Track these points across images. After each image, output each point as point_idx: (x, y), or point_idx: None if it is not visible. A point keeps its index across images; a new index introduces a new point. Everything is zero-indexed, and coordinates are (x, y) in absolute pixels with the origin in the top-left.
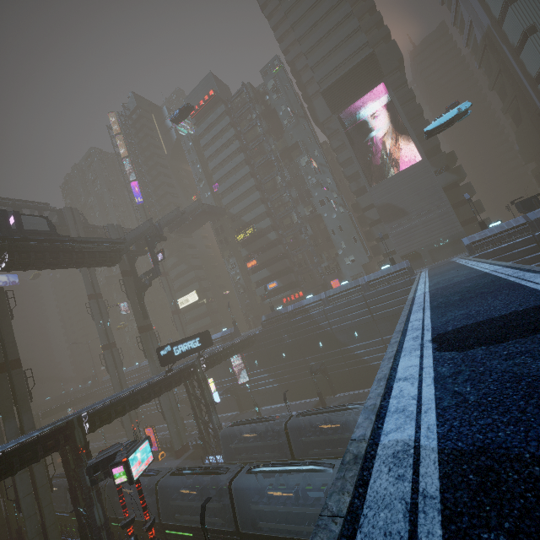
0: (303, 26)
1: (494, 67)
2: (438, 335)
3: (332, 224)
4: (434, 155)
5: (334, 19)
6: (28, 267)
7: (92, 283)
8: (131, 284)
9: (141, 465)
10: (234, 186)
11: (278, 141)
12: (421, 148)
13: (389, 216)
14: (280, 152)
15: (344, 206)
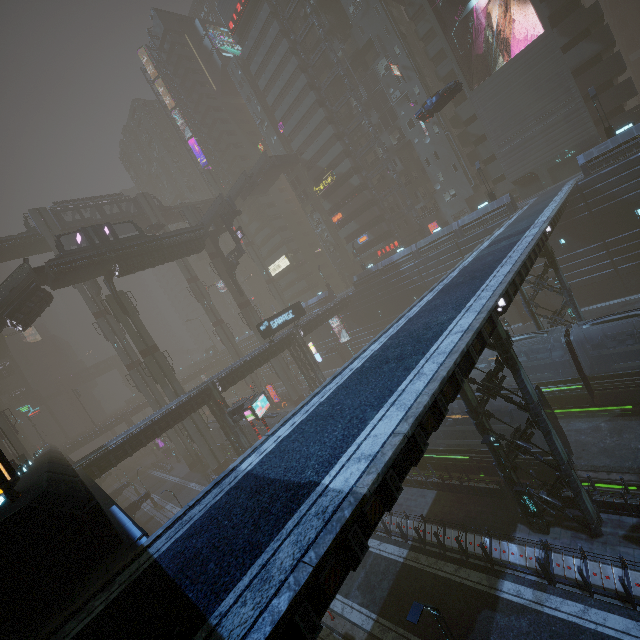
0: None
1: None
2: (404, 325)
3: (426, 151)
4: (567, 15)
5: None
6: (135, 271)
7: (186, 267)
8: (220, 266)
9: (262, 409)
10: (301, 123)
11: (345, 43)
12: (543, 13)
13: (496, 129)
14: (350, 60)
15: (439, 124)
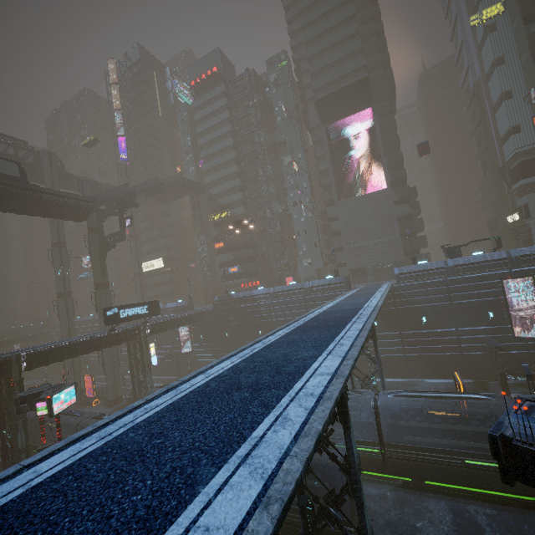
0: (312, 31)
1: (476, 115)
2: (261, 350)
3: (299, 226)
4: (399, 186)
5: (341, 34)
6: None
7: (58, 231)
8: (95, 242)
9: (63, 404)
10: (218, 167)
11: (268, 134)
12: (388, 178)
13: (348, 231)
14: (268, 146)
15: (313, 212)
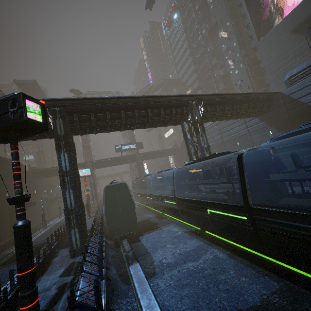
0: None
1: None
2: None
3: (235, 78)
4: None
5: None
6: None
7: None
8: None
9: (84, 174)
10: (183, 64)
11: (207, 24)
12: None
13: (270, 63)
14: (208, 32)
15: (243, 62)
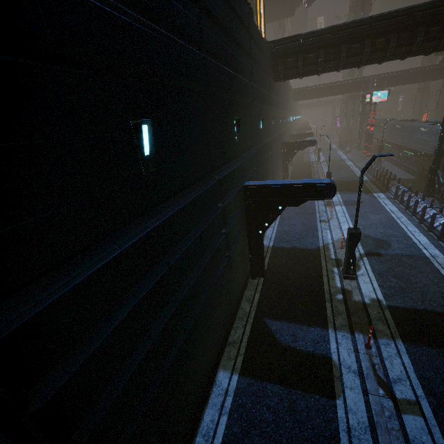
0: None
1: None
2: None
3: None
4: None
5: None
6: None
7: None
8: None
9: (378, 99)
10: None
11: None
12: None
13: None
14: None
15: None
